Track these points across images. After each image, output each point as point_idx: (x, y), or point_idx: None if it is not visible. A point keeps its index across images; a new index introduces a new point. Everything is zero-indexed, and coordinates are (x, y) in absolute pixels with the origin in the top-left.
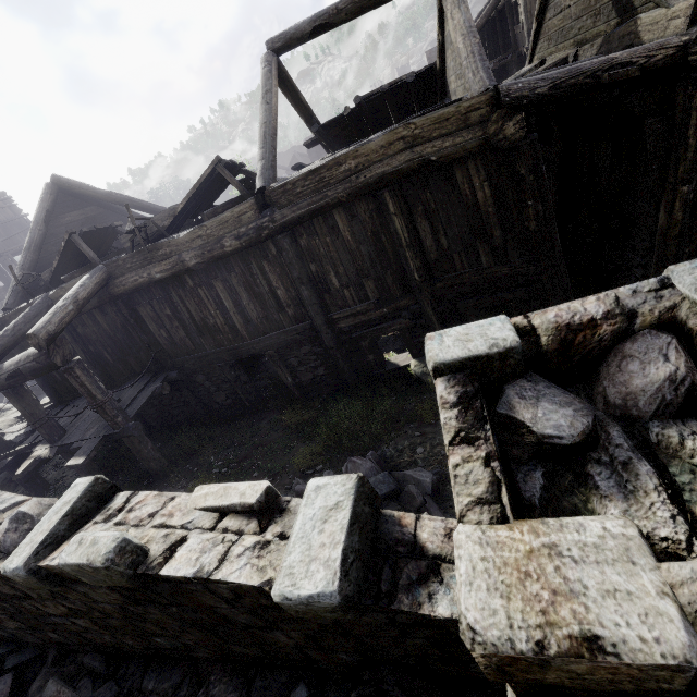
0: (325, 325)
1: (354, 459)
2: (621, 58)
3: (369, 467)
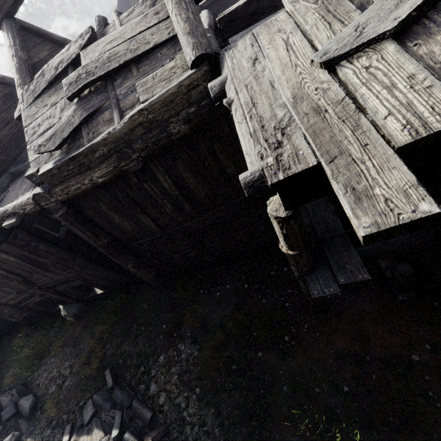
0: (1, 306)
1: (1, 398)
2: (10, 210)
3: (8, 400)
